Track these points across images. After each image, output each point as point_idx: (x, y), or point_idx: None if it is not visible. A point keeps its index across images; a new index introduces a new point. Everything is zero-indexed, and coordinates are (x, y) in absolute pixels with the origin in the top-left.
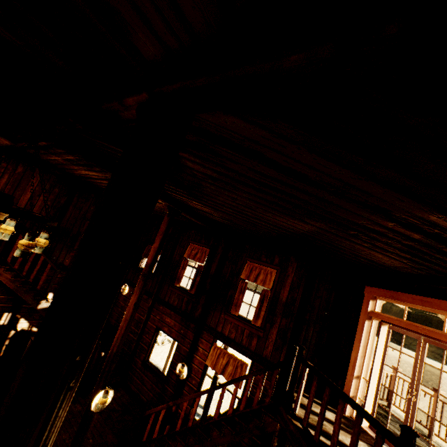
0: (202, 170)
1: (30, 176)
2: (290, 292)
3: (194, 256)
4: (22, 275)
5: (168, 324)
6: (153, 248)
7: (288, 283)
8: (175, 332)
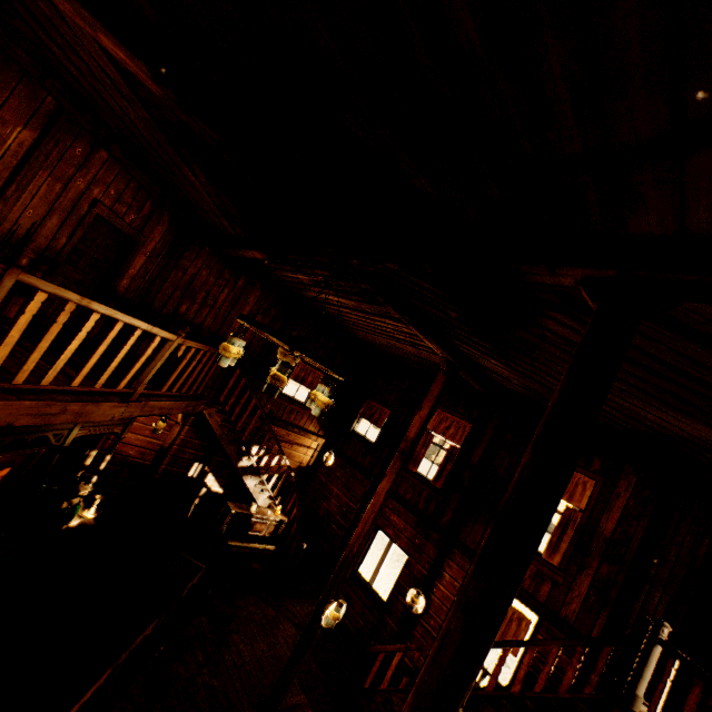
0: (566, 334)
1: (249, 292)
2: (620, 522)
3: (444, 431)
4: (230, 420)
5: (394, 525)
6: (418, 417)
7: (618, 508)
8: (405, 539)
